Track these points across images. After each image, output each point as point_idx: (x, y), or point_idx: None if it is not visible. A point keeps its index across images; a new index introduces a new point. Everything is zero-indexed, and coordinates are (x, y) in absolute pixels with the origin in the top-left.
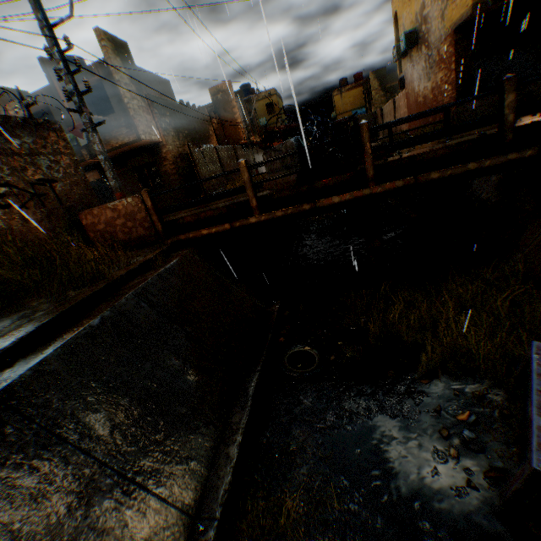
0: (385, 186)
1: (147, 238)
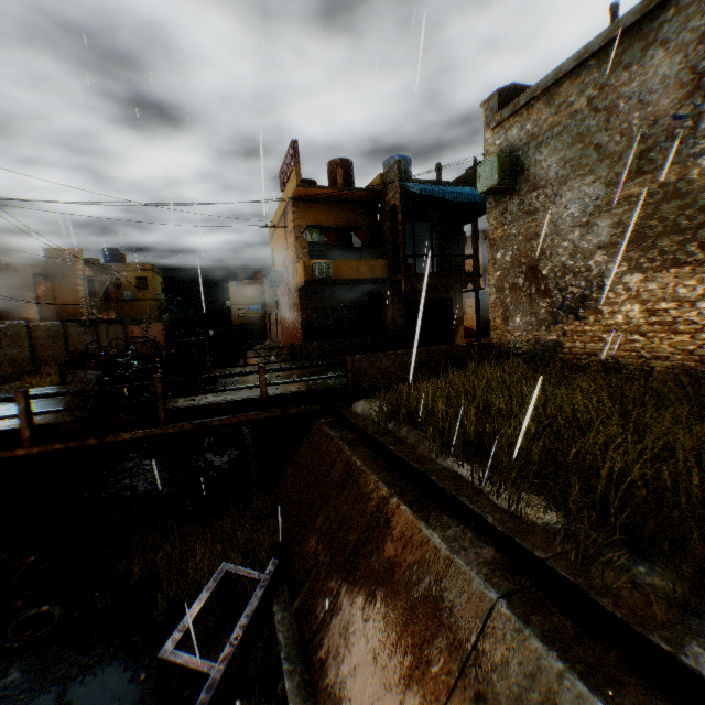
0: (176, 428)
1: None
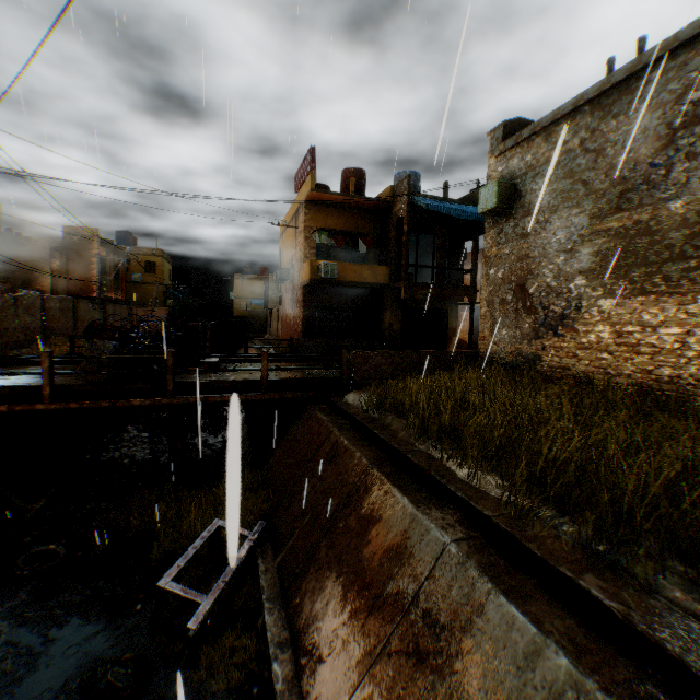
0: (182, 399)
1: None
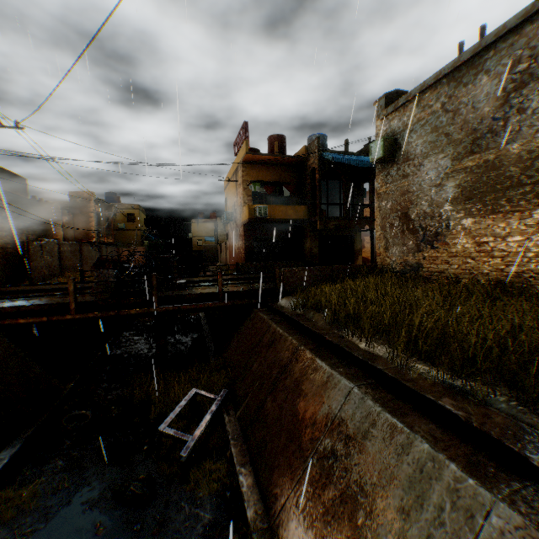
0: (163, 308)
1: None
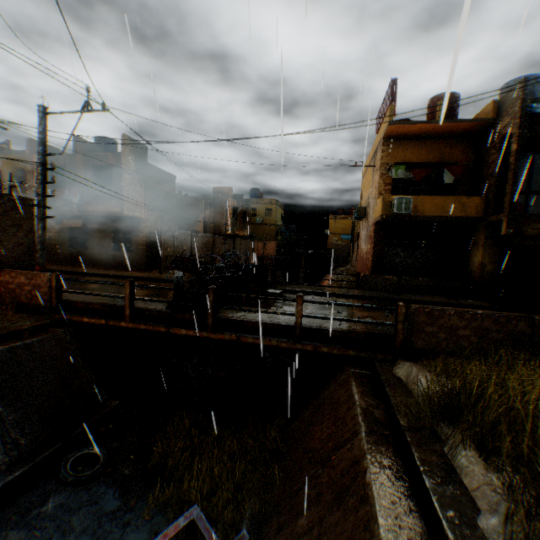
0: (218, 335)
1: (43, 308)
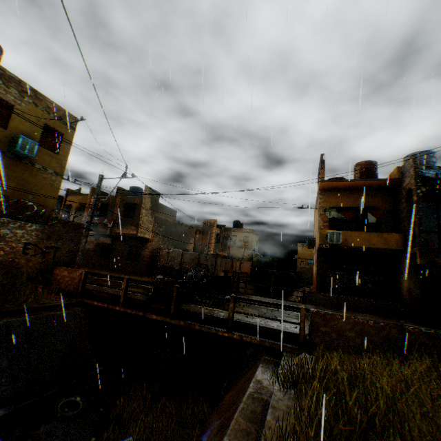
0: (176, 321)
1: (72, 293)
